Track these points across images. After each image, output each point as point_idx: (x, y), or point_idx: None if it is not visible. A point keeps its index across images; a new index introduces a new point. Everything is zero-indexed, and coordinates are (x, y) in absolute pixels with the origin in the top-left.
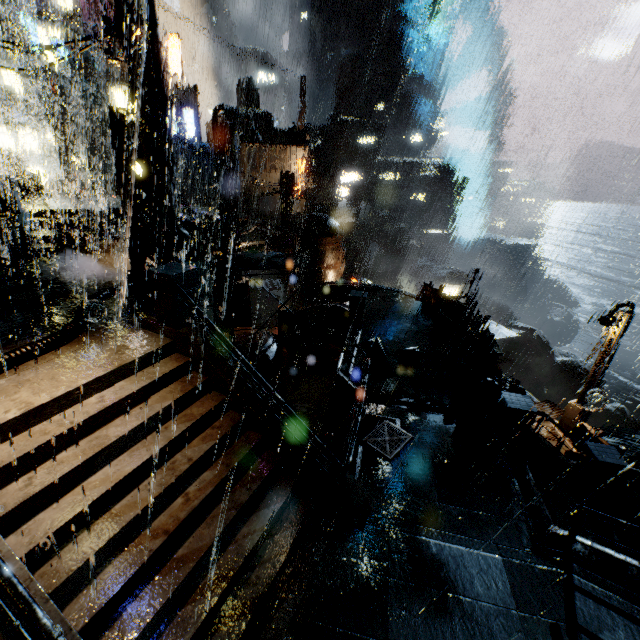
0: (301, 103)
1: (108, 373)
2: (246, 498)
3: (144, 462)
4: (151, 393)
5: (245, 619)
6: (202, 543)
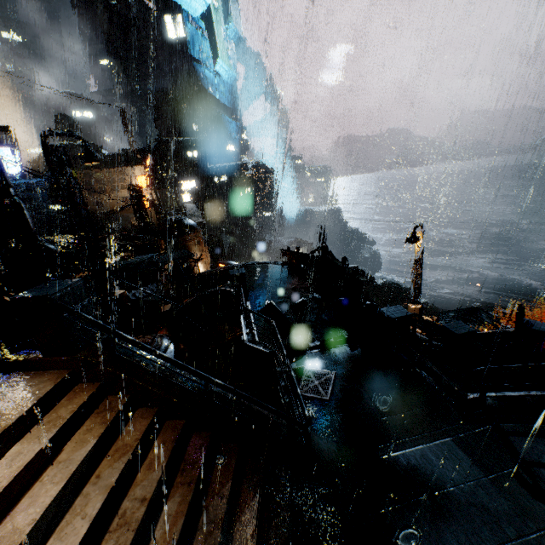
0: (125, 130)
1: None
2: (224, 509)
3: (84, 536)
4: (62, 443)
5: None
6: None
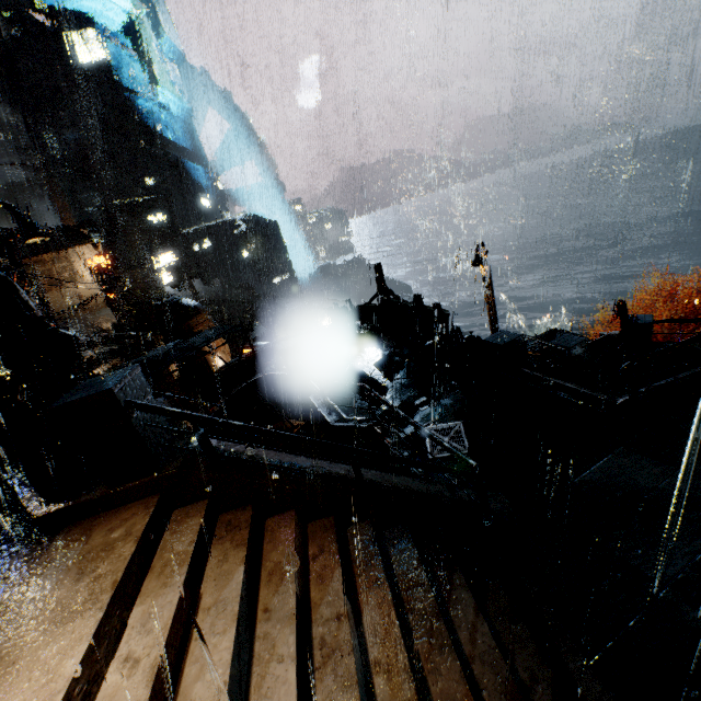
0: (51, 197)
1: (106, 611)
2: (432, 598)
3: (296, 681)
4: (197, 586)
5: None
6: (459, 700)
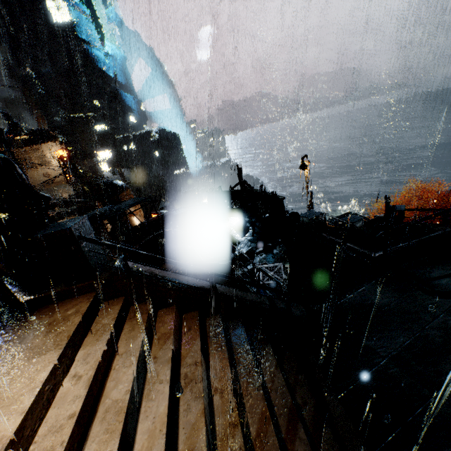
0: (32, 110)
1: (63, 350)
2: (251, 357)
3: (169, 393)
4: (116, 343)
5: (325, 427)
6: (260, 409)
